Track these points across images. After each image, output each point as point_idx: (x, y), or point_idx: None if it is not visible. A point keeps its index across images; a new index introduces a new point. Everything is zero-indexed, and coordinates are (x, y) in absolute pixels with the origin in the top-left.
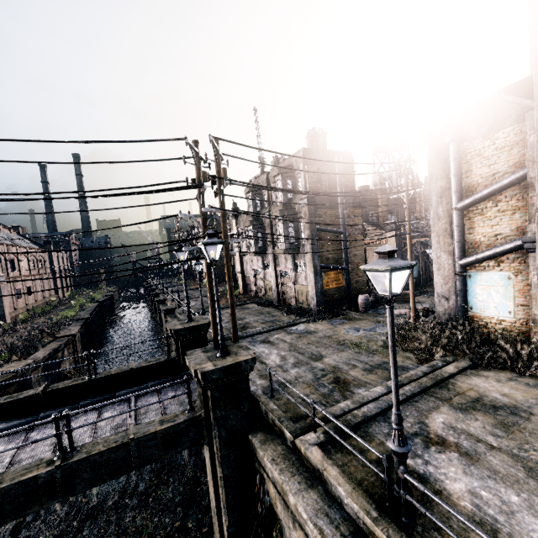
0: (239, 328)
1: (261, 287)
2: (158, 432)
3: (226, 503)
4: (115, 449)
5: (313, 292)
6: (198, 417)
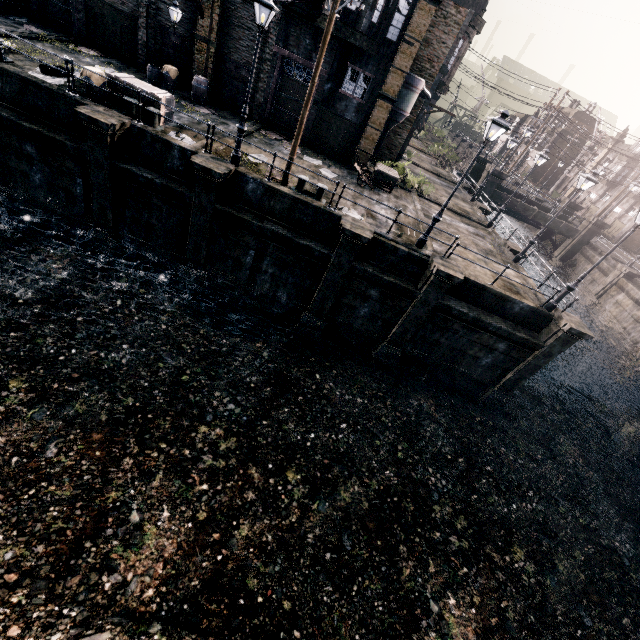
0: (569, 220)
1: (584, 208)
2: (569, 226)
3: (562, 256)
4: (560, 222)
5: (625, 230)
6: (578, 231)
